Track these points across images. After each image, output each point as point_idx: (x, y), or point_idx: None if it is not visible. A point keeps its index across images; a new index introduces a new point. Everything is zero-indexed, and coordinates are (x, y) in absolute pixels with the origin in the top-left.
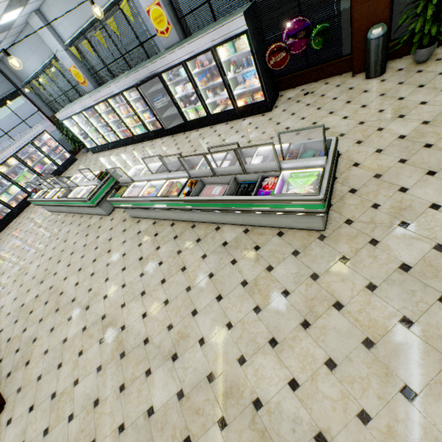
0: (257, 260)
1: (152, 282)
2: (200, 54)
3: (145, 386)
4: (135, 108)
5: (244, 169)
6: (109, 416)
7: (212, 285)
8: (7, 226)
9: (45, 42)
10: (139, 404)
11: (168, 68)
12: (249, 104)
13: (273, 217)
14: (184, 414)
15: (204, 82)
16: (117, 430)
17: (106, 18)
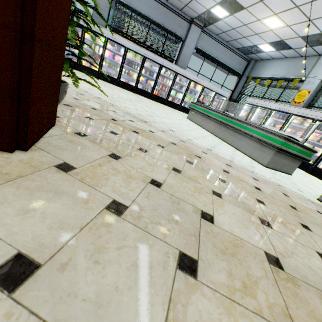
0: None
1: None
2: None
3: None
4: None
5: None
6: None
7: None
8: (153, 100)
9: (313, 68)
10: None
11: None
12: None
13: None
14: None
15: None
16: None
17: None
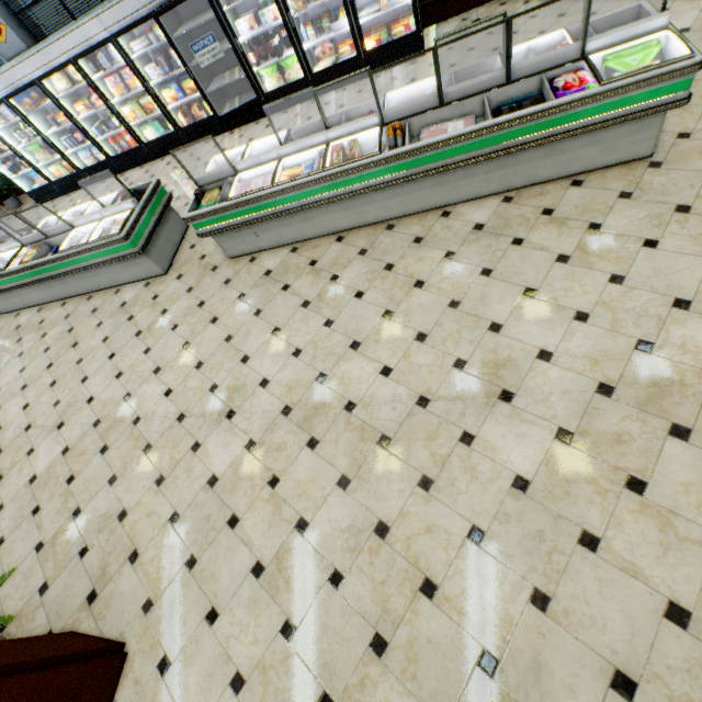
0: (562, 224)
1: (363, 325)
2: None
3: (477, 458)
4: (145, 78)
5: (510, 72)
6: (431, 532)
7: (500, 283)
8: None
9: None
10: (485, 486)
11: None
12: (387, 44)
13: (569, 151)
14: (594, 455)
15: (302, 1)
16: (469, 542)
17: None
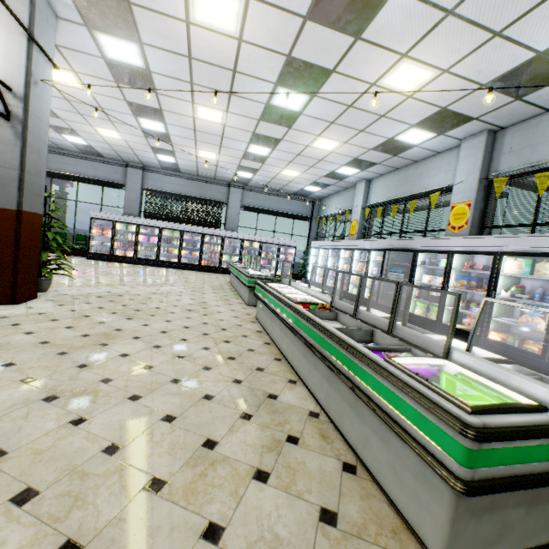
0: (269, 448)
1: (175, 348)
2: (477, 253)
3: (5, 382)
4: (370, 270)
5: (392, 324)
6: None
7: (191, 403)
8: (203, 272)
9: (354, 198)
10: None
11: (429, 250)
12: (508, 345)
13: (365, 421)
14: None
15: (461, 284)
16: None
17: (411, 200)
